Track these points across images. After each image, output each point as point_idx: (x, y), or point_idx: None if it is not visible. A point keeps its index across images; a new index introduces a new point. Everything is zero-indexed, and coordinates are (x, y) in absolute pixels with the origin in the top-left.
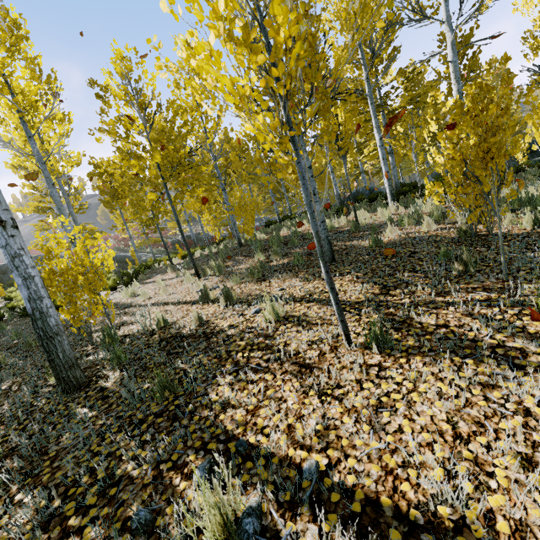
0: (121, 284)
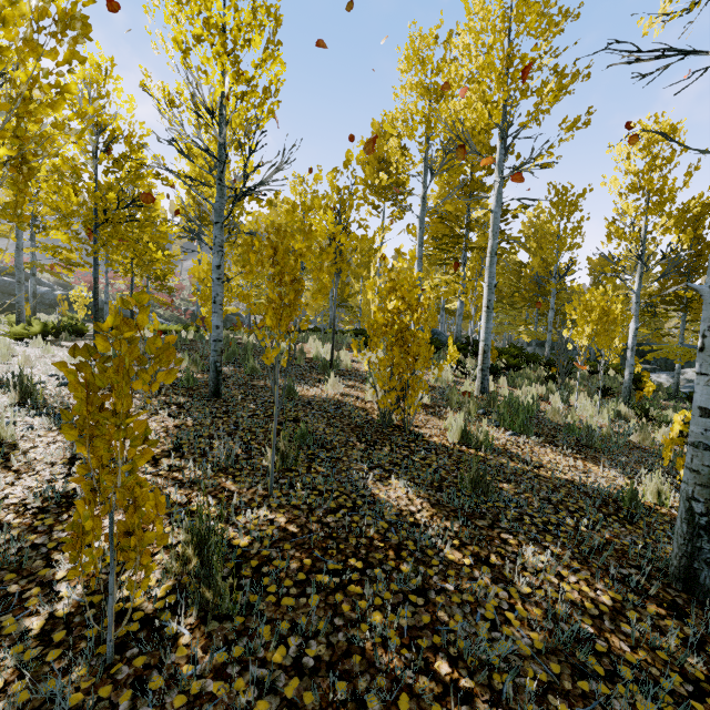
0: (28, 335)
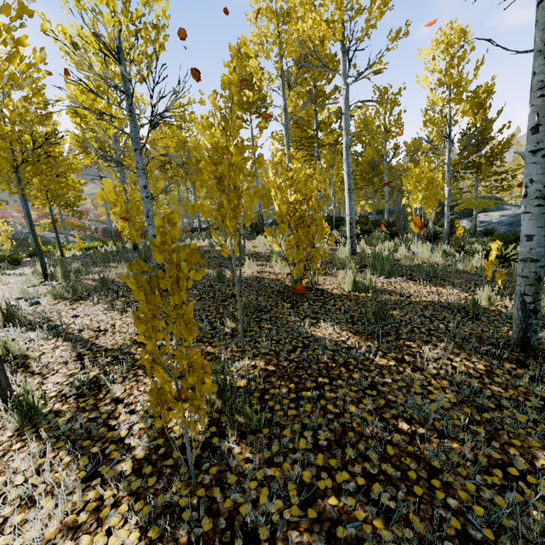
0: None
